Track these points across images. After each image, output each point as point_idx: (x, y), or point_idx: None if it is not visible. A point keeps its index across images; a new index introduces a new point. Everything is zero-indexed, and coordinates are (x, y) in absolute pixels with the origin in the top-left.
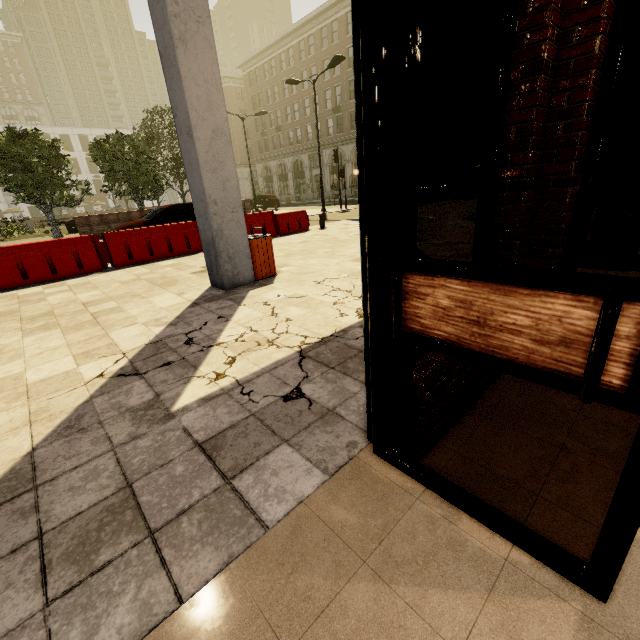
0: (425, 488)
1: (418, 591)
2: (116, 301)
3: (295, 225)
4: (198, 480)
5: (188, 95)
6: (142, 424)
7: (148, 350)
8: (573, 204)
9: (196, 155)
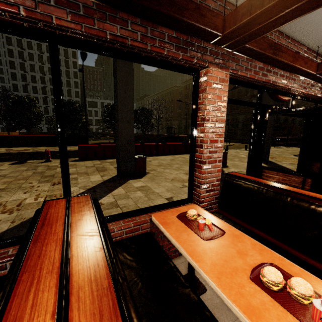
0: None
1: None
2: (178, 165)
3: None
4: None
5: None
6: None
7: None
8: None
9: None
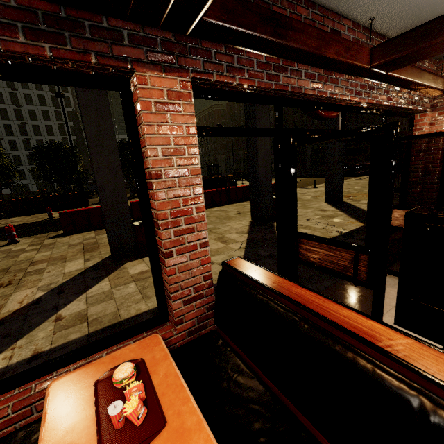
0: (388, 274)
1: (392, 288)
2: (211, 225)
3: (273, 191)
4: (309, 271)
5: (258, 140)
6: (274, 260)
7: (250, 241)
8: (437, 190)
9: (257, 163)
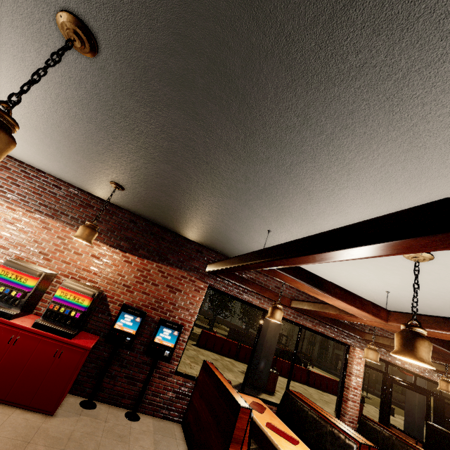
0: None
1: None
2: None
3: None
4: None
5: None
6: None
7: None
8: None
9: None
